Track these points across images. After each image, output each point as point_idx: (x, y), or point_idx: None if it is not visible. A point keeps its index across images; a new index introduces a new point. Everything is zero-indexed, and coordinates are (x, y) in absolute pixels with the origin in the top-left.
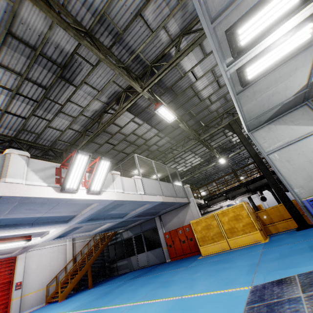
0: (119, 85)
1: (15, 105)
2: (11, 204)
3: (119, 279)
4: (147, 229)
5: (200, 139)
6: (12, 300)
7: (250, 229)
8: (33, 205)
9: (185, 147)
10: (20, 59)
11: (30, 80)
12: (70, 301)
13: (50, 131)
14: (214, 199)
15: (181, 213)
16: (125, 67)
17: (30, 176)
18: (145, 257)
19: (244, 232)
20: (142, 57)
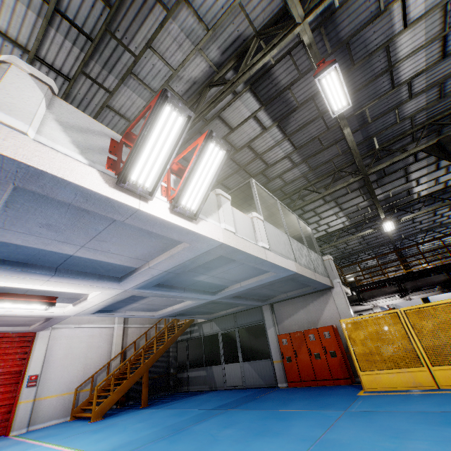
0: (250, 19)
1: (53, 44)
2: None
3: (194, 403)
4: (247, 323)
5: (367, 173)
6: (19, 403)
7: None
8: (53, 215)
9: (335, 188)
10: None
11: None
12: (109, 427)
13: (108, 117)
14: (370, 290)
15: (313, 305)
16: None
17: (49, 129)
18: (238, 370)
19: None
20: None
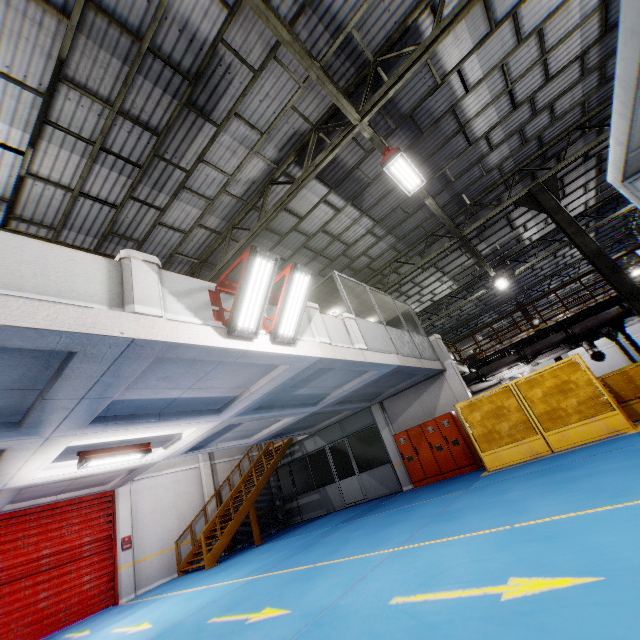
0: (304, 116)
1: (98, 178)
2: (141, 360)
3: (314, 526)
4: (357, 430)
5: (462, 235)
6: (119, 569)
7: (595, 408)
8: (172, 369)
9: (429, 256)
10: (110, 67)
11: (127, 115)
12: (232, 566)
13: (161, 233)
14: (490, 363)
15: (427, 394)
16: (322, 68)
17: (169, 304)
18: (357, 484)
19: (582, 415)
20: (356, 42)
